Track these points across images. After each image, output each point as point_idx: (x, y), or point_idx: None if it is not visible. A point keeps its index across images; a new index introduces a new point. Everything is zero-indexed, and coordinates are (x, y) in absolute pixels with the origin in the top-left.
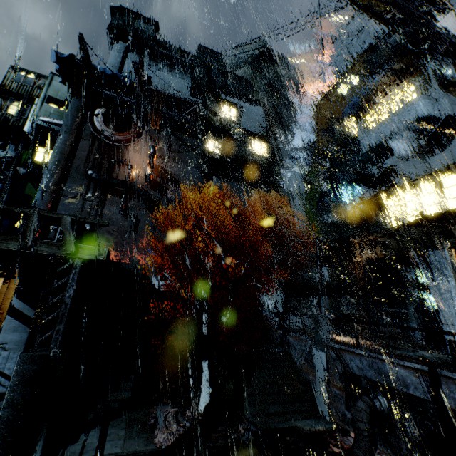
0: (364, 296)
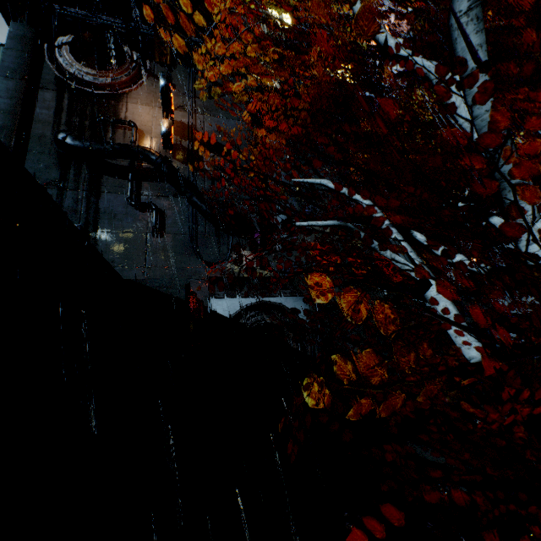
0: None
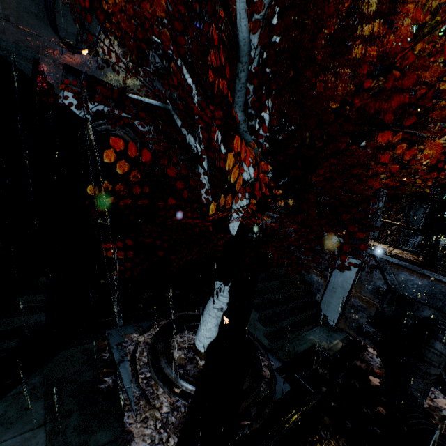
0: (412, 195)
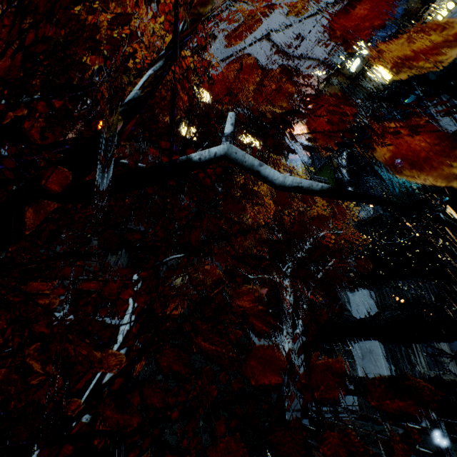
0: None
